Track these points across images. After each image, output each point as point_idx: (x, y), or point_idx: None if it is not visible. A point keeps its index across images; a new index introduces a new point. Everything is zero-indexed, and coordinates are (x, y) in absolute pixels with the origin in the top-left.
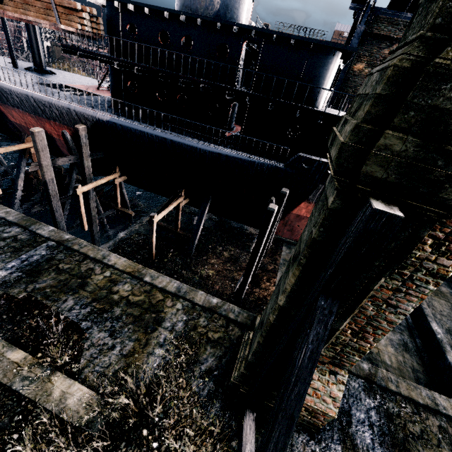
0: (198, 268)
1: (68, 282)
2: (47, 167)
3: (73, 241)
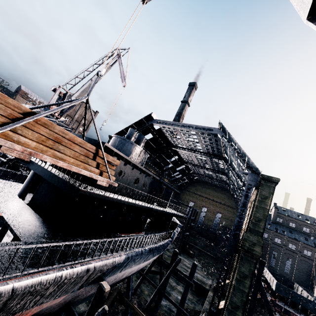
0: None
1: None
2: None
3: None
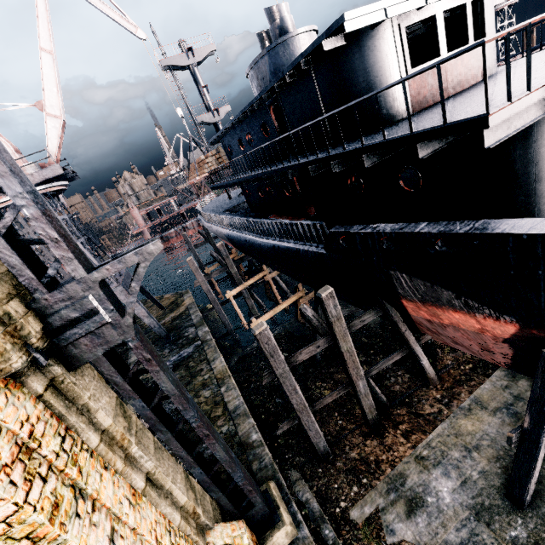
0: (314, 383)
1: (184, 378)
2: (203, 282)
3: (208, 342)
